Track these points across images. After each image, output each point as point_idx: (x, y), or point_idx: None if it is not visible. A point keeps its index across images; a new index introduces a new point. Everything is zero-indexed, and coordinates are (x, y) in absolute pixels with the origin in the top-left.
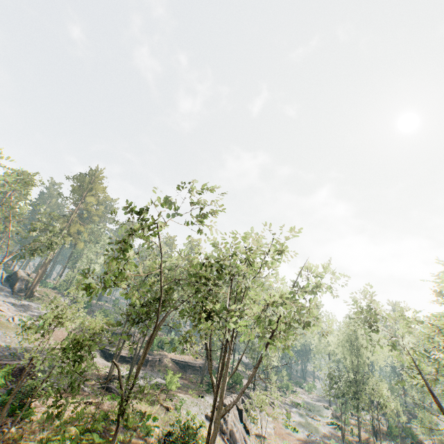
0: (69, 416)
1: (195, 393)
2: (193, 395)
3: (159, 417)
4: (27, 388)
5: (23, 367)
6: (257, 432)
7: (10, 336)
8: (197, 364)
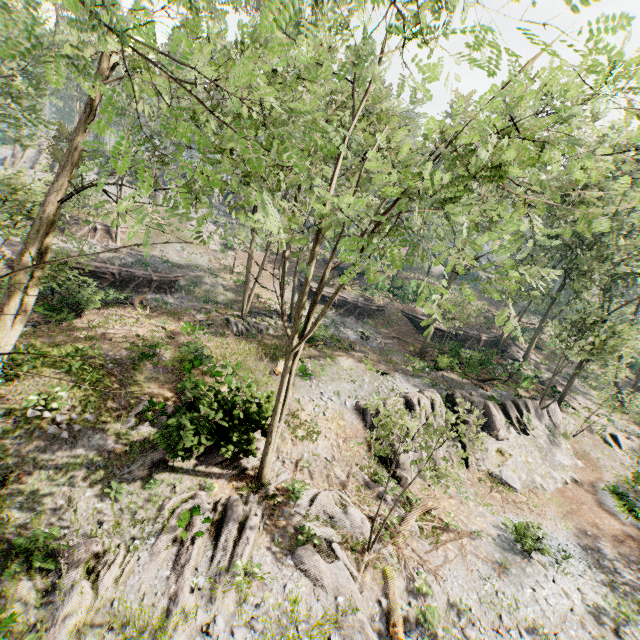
0: (112, 335)
1: (387, 365)
2: (368, 367)
3: (250, 376)
4: (65, 290)
5: (151, 279)
6: (494, 472)
7: (187, 252)
8: (449, 329)
